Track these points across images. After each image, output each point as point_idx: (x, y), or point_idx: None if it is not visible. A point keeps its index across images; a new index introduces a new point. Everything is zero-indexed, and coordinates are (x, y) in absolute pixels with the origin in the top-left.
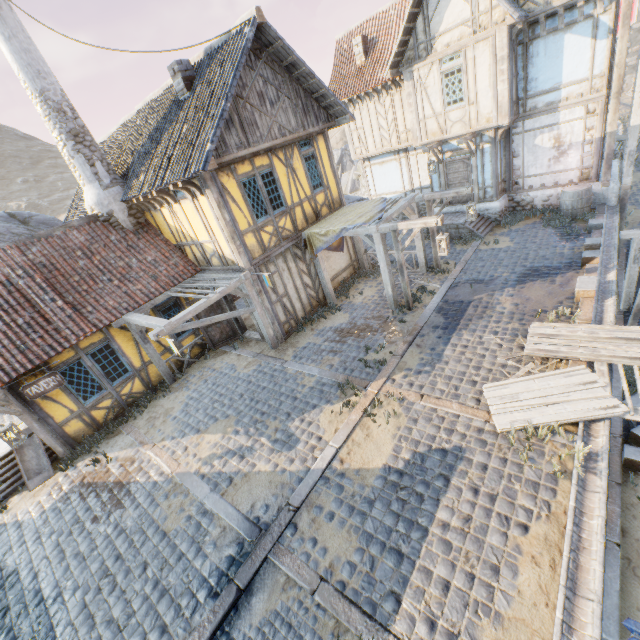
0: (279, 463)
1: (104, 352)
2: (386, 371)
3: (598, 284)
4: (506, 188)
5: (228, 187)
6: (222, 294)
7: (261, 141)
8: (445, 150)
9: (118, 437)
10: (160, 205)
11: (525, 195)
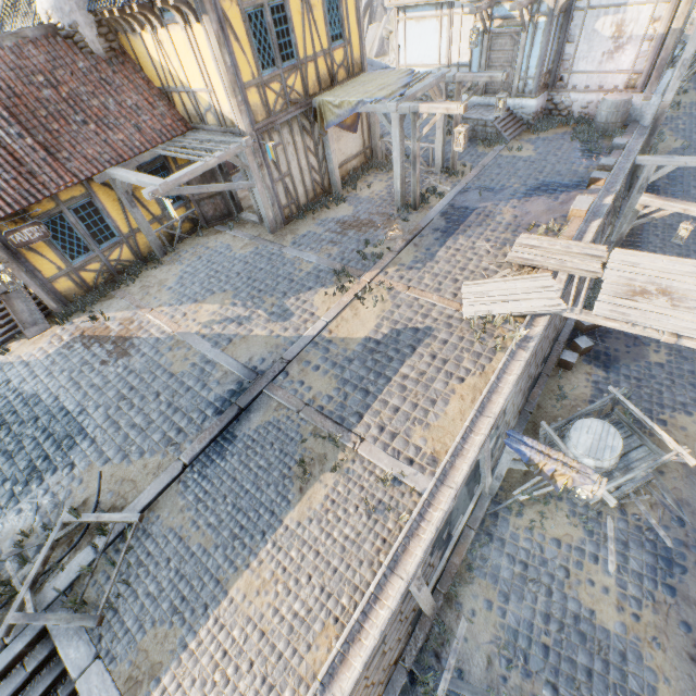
0: (275, 330)
1: (87, 210)
2: (381, 264)
3: (593, 206)
4: (549, 83)
5: (230, 17)
6: (220, 160)
7: None
8: (495, 15)
9: (112, 301)
10: (140, 27)
11: (566, 97)
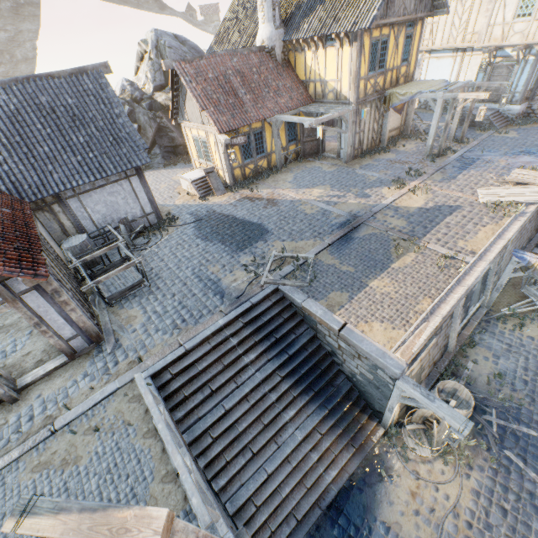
0: (361, 201)
1: (259, 135)
2: (421, 179)
3: None
4: (530, 97)
5: (365, 44)
6: (339, 115)
7: (392, 16)
8: (498, 55)
9: (257, 185)
10: (308, 49)
11: None
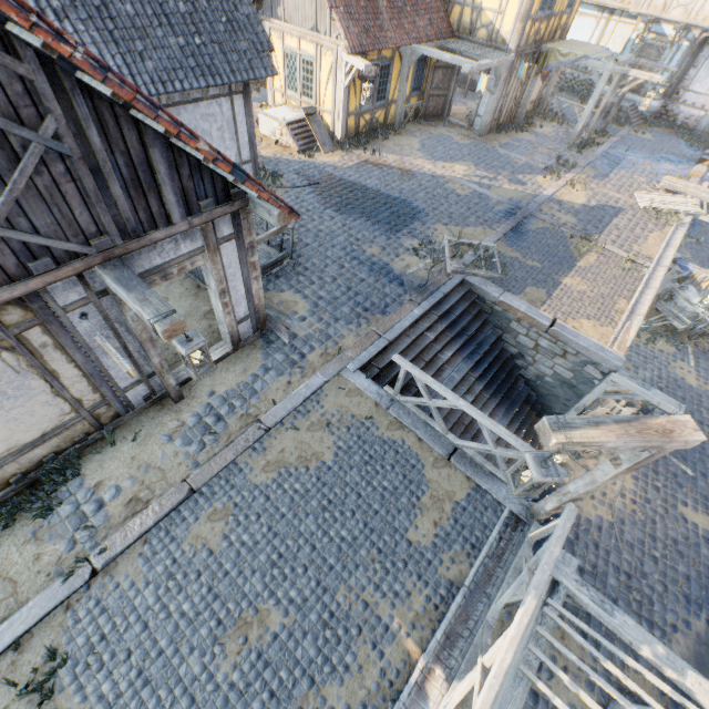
0: (518, 189)
1: (385, 71)
2: (575, 172)
3: (702, 175)
4: (667, 94)
5: None
6: (497, 64)
7: None
8: (652, 30)
9: (375, 147)
10: None
11: (676, 107)
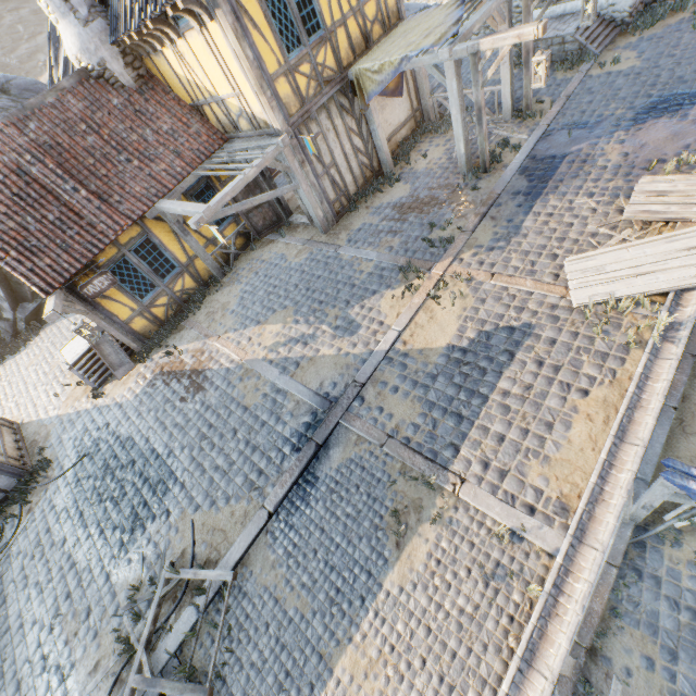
0: (342, 348)
1: (146, 248)
2: (453, 250)
3: None
4: None
5: (244, 2)
6: (259, 168)
7: None
8: None
9: (183, 332)
10: (160, 44)
11: None
